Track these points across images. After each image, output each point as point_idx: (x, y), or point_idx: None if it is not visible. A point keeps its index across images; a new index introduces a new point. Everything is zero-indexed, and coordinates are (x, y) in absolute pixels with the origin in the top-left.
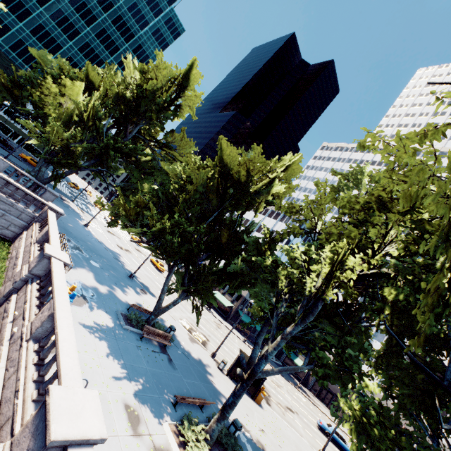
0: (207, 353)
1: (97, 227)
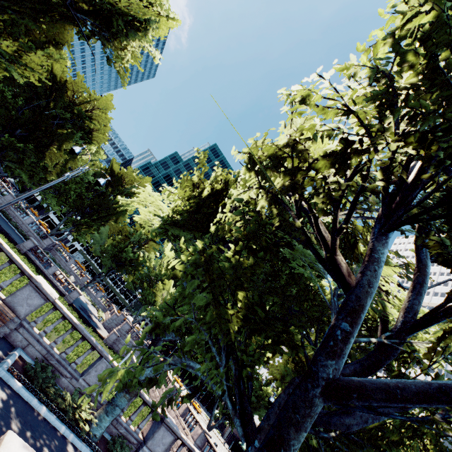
0: None
1: None
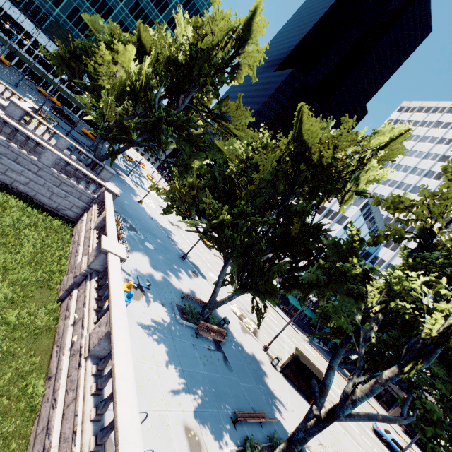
0: (259, 345)
1: (150, 203)
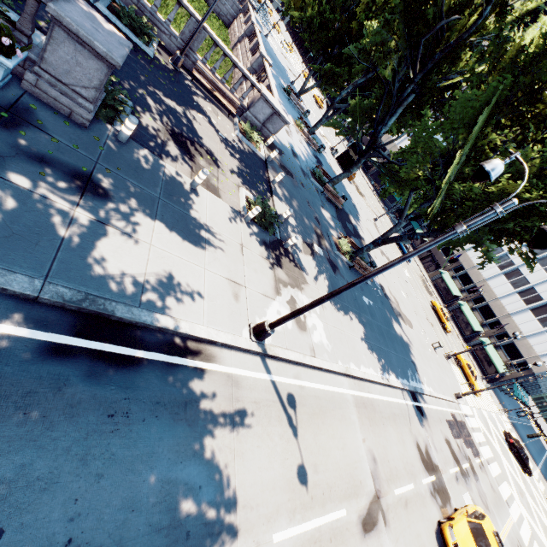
0: (328, 147)
1: (274, 45)
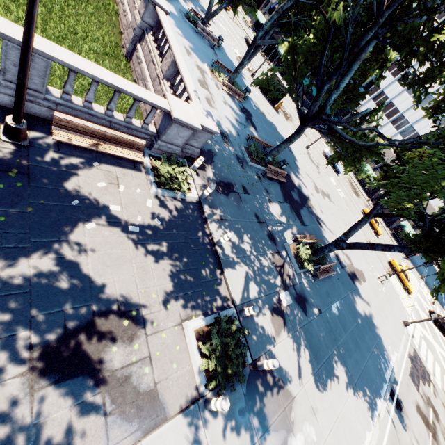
0: (248, 73)
1: None
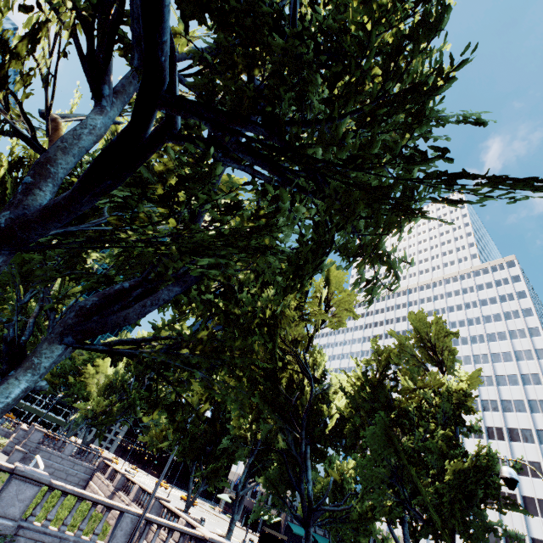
0: (239, 542)
1: None
